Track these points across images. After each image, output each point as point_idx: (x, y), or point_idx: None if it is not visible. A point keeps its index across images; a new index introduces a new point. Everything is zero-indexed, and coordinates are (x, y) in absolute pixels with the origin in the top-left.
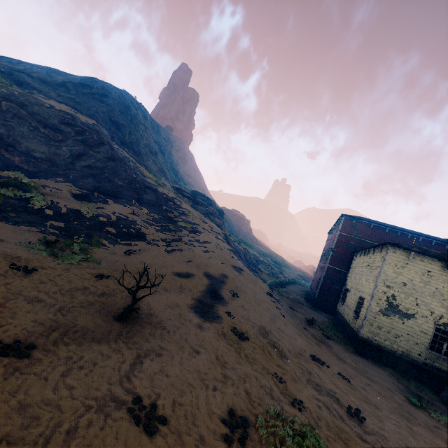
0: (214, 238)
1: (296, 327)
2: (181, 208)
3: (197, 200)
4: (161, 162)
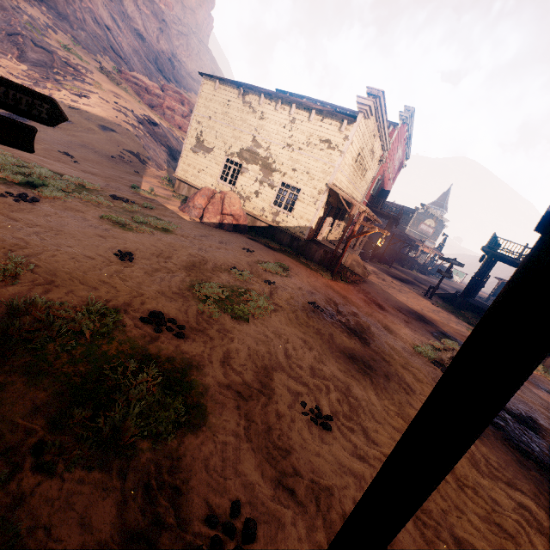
0: (109, 108)
1: (118, 164)
2: (85, 76)
3: (147, 88)
4: (124, 43)
